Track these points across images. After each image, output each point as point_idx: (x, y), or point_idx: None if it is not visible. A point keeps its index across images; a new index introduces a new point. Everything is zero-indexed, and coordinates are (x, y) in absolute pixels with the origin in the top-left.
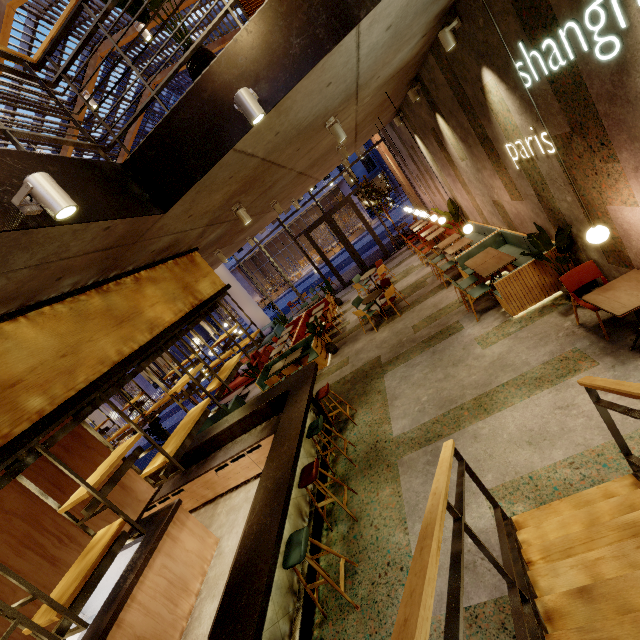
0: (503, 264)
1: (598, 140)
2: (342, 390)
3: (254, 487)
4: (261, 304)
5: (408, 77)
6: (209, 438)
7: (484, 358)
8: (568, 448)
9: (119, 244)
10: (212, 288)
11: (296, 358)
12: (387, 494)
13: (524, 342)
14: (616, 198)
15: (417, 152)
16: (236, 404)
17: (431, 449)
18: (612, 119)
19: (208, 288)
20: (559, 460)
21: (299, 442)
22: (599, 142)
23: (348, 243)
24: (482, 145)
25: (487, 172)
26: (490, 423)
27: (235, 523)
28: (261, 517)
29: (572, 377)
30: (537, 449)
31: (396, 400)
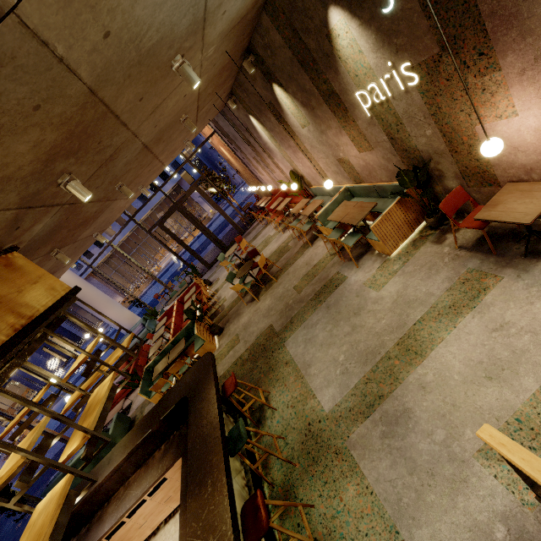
0: (368, 210)
1: (476, 51)
2: (243, 372)
3: (167, 537)
4: (125, 304)
5: (243, 43)
6: (89, 494)
7: (384, 300)
8: (536, 372)
9: None
10: (50, 296)
11: (181, 351)
12: (353, 495)
13: (415, 275)
14: (489, 114)
15: (253, 133)
16: (118, 424)
17: (379, 416)
18: (500, 17)
19: (42, 297)
20: (536, 389)
21: (227, 473)
22: (477, 53)
23: (204, 227)
24: (327, 103)
25: (332, 131)
26: (430, 366)
27: None
28: None
29: (485, 296)
30: (502, 383)
31: (310, 368)
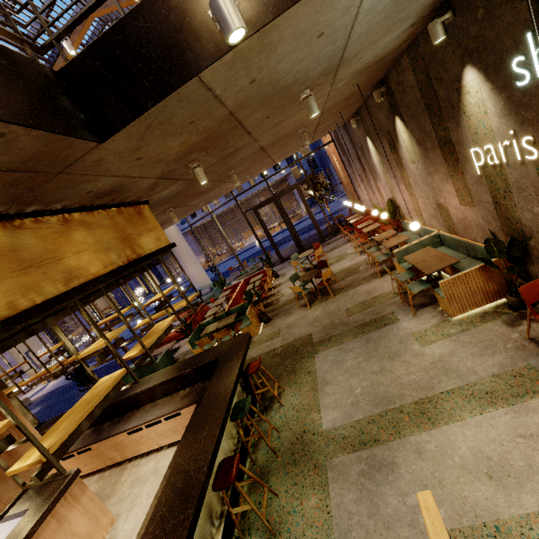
0: (446, 264)
1: None
2: (271, 363)
3: (166, 457)
4: (205, 265)
5: (378, 76)
6: (128, 396)
7: (423, 357)
8: None
9: (31, 168)
10: (155, 244)
11: (230, 323)
12: (313, 505)
13: (467, 347)
14: None
15: (365, 153)
16: (165, 358)
17: (366, 456)
18: None
19: (151, 243)
20: (533, 511)
21: (221, 429)
22: None
23: (290, 224)
24: (441, 149)
25: (439, 176)
26: (436, 437)
27: (137, 500)
28: (160, 533)
29: (531, 399)
30: (500, 487)
31: (327, 386)
